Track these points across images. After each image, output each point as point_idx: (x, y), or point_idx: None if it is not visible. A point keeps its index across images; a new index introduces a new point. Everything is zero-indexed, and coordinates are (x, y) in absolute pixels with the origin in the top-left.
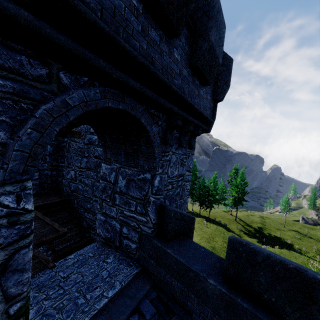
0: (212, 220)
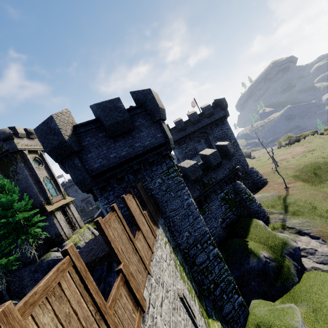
0: None
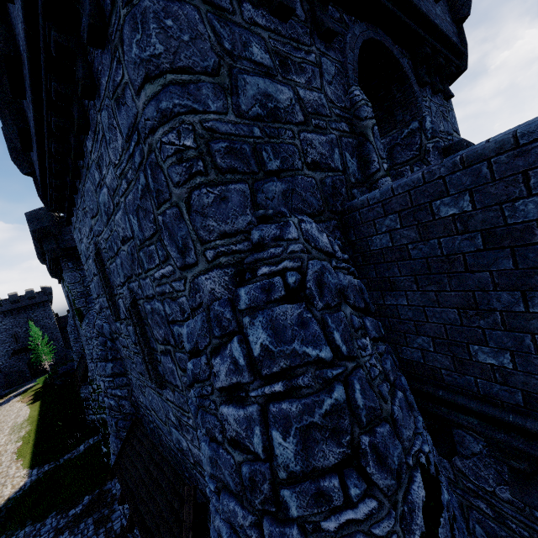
0: None
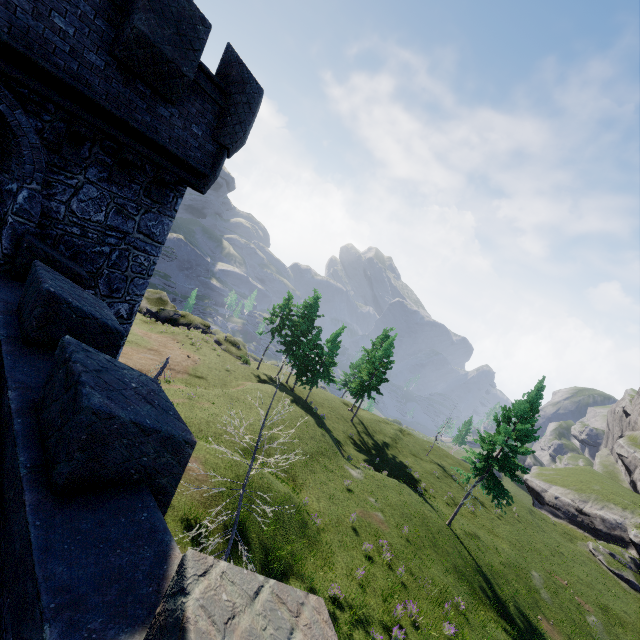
0: (304, 404)
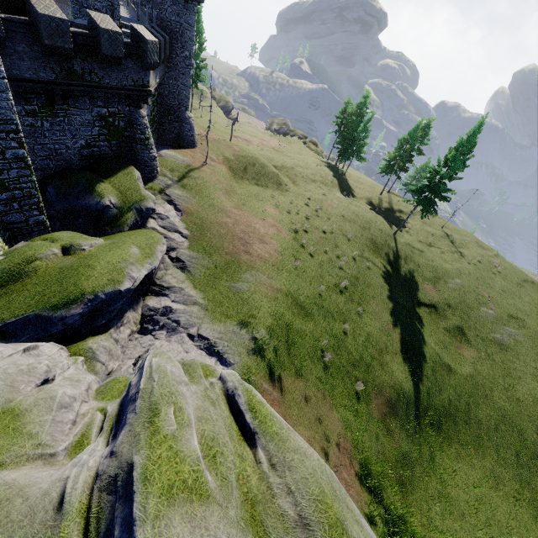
0: (334, 169)
